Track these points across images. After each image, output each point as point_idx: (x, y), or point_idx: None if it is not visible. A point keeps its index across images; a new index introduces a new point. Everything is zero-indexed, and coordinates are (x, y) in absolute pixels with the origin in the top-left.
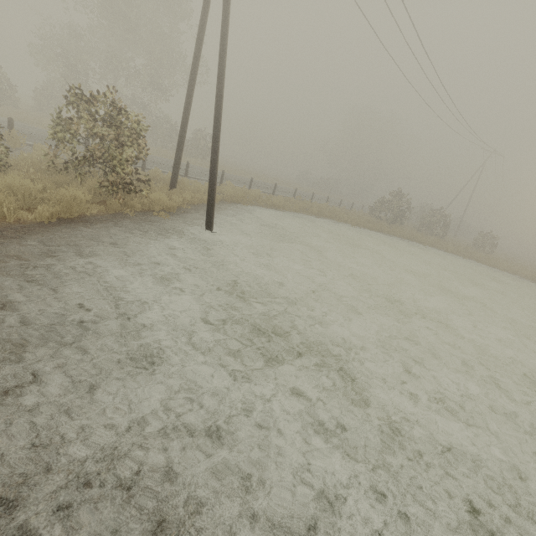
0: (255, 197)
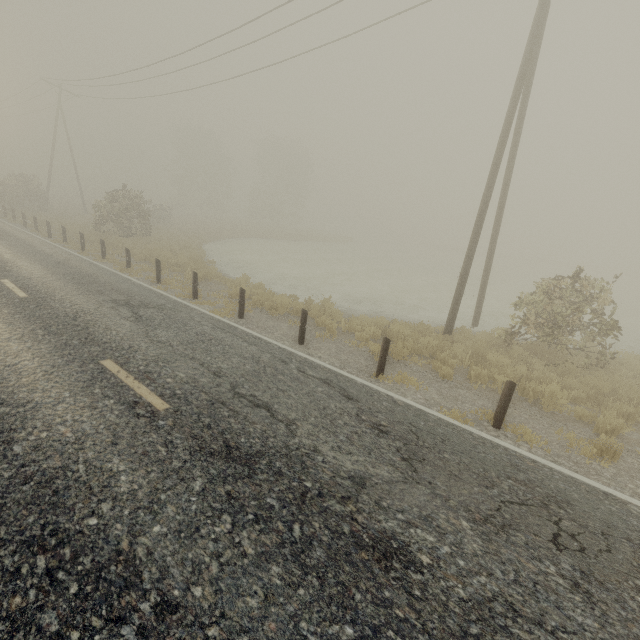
0: (292, 295)
